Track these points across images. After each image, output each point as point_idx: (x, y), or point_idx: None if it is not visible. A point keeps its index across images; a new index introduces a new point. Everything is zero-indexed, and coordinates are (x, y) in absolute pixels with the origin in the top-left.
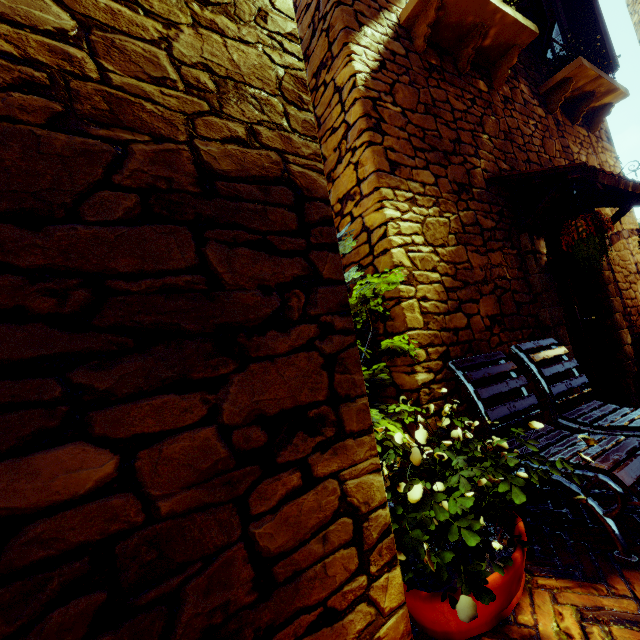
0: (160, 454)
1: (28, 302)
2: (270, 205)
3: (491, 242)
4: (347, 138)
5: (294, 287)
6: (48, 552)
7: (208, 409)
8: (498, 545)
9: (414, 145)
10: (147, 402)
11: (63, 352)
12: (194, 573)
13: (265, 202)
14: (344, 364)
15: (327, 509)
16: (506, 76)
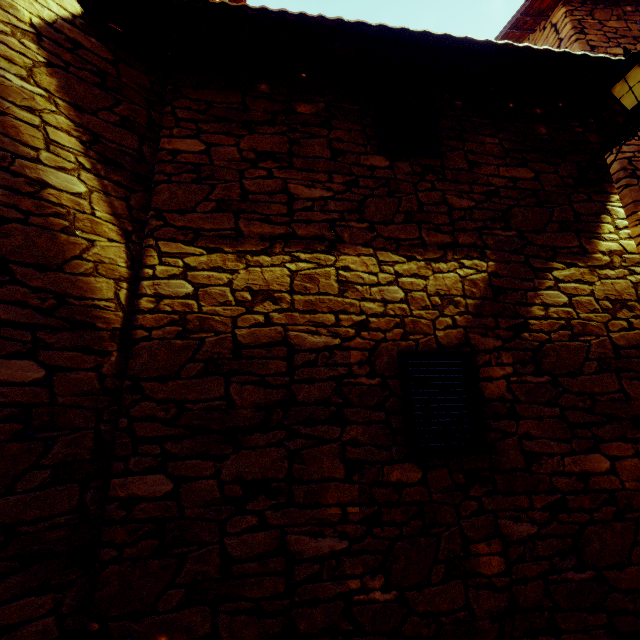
0: (621, 464)
1: (576, 403)
2: None
3: None
4: None
5: None
6: (597, 487)
7: (634, 451)
8: None
9: None
10: (614, 443)
11: (588, 421)
12: None
13: None
14: None
15: None
16: None
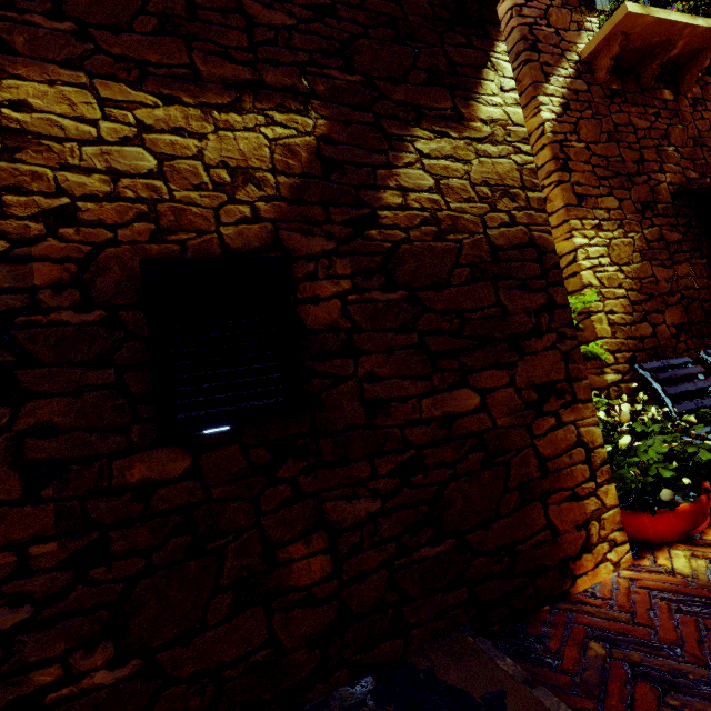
0: (494, 398)
1: (441, 326)
2: (525, 261)
3: (677, 254)
4: None
5: (542, 311)
6: (463, 432)
7: (509, 379)
8: (687, 481)
9: (598, 175)
10: (486, 373)
11: (455, 348)
12: (513, 456)
13: (522, 260)
14: (573, 358)
15: (570, 441)
16: (696, 79)
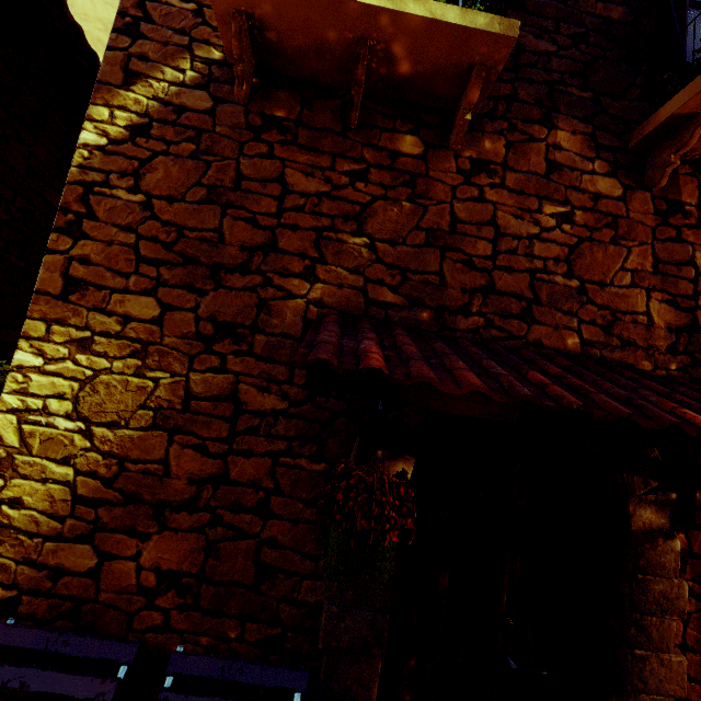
0: None
1: None
2: None
3: (254, 437)
4: None
5: None
6: None
7: None
8: None
9: (143, 254)
10: None
11: None
12: None
13: None
14: None
15: None
16: (466, 124)
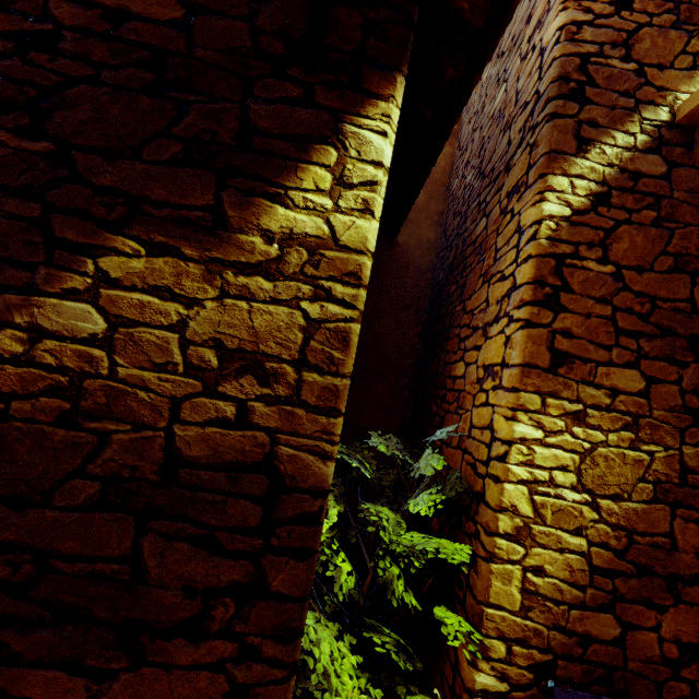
0: None
1: None
2: (234, 495)
3: None
4: (509, 298)
5: (226, 594)
6: None
7: (88, 696)
8: None
9: (620, 326)
10: (43, 672)
11: (2, 612)
12: None
13: (229, 492)
14: None
15: None
16: None
